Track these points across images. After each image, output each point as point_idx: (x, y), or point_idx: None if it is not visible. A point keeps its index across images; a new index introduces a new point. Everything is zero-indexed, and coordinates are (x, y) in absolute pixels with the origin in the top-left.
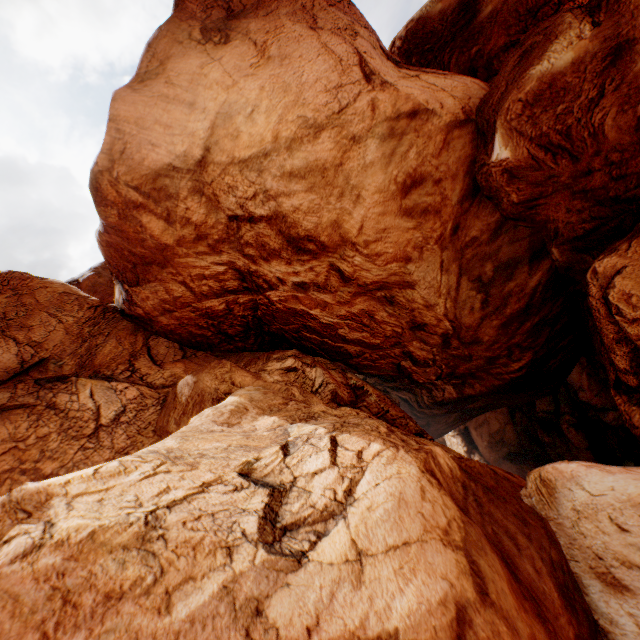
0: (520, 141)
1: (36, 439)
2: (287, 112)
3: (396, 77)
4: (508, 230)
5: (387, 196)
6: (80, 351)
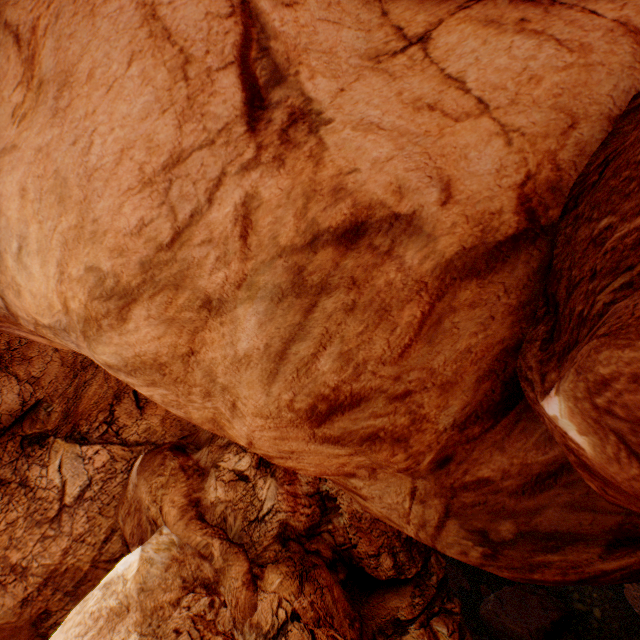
0: (630, 464)
1: (6, 525)
2: (68, 255)
3: (357, 57)
4: (575, 483)
5: (281, 422)
6: (69, 391)
